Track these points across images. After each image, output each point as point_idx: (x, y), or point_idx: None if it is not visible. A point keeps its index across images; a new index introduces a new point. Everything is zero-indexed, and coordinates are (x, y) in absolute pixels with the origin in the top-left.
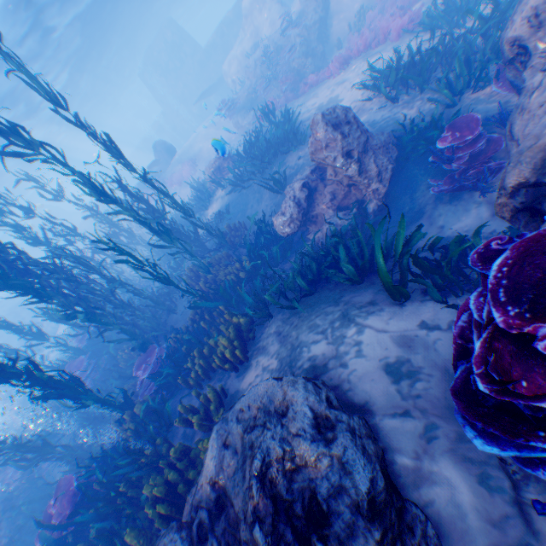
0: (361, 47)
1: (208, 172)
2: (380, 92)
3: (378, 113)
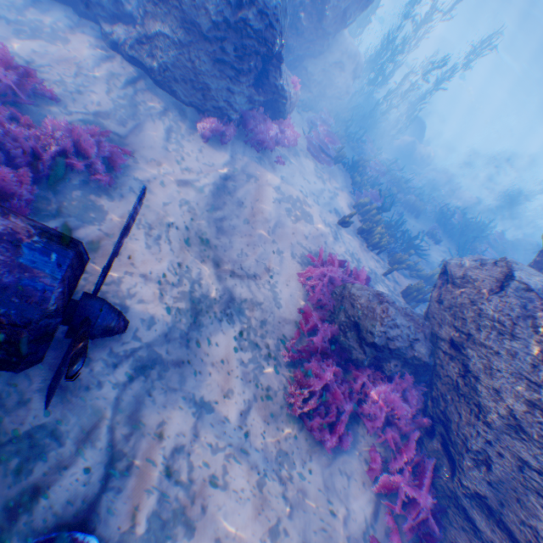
0: None
1: None
2: None
3: None
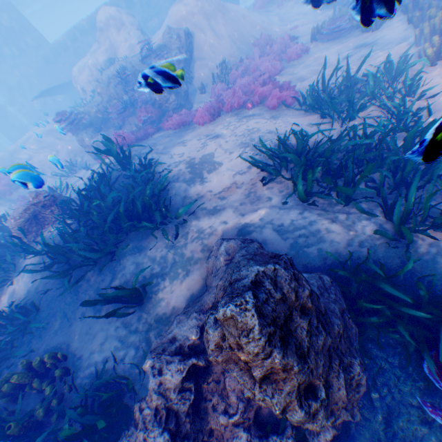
0: (235, 104)
1: (15, 224)
2: (299, 195)
3: (286, 212)
